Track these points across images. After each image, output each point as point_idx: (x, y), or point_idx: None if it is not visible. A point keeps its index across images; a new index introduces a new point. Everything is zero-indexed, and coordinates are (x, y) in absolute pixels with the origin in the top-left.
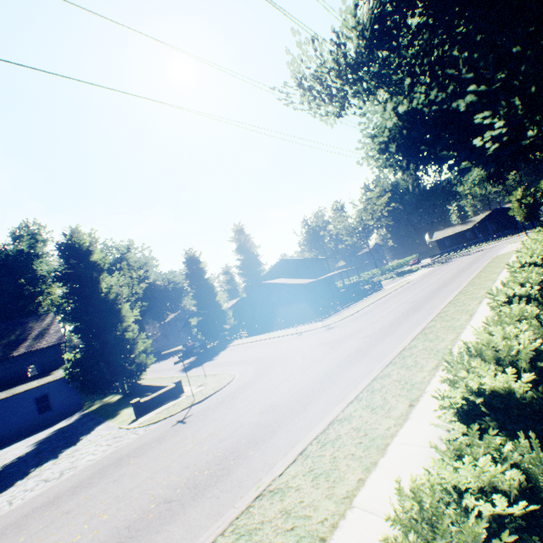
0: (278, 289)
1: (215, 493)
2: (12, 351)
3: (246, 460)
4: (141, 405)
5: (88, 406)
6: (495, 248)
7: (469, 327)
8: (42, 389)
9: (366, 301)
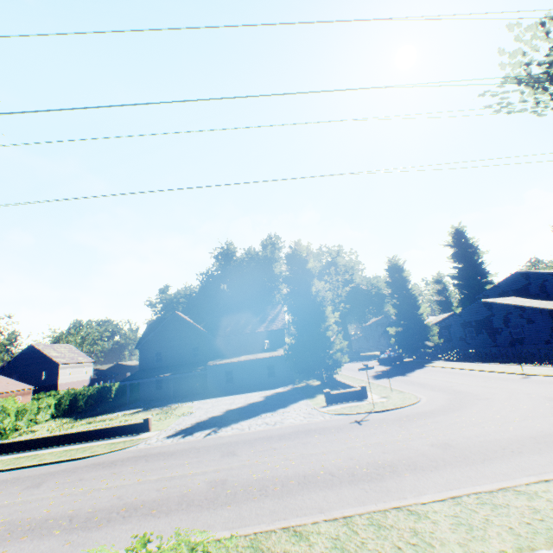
0: (504, 311)
1: (365, 487)
2: (257, 328)
3: (399, 477)
4: (330, 396)
5: (297, 382)
6: None
7: None
8: (271, 360)
9: None
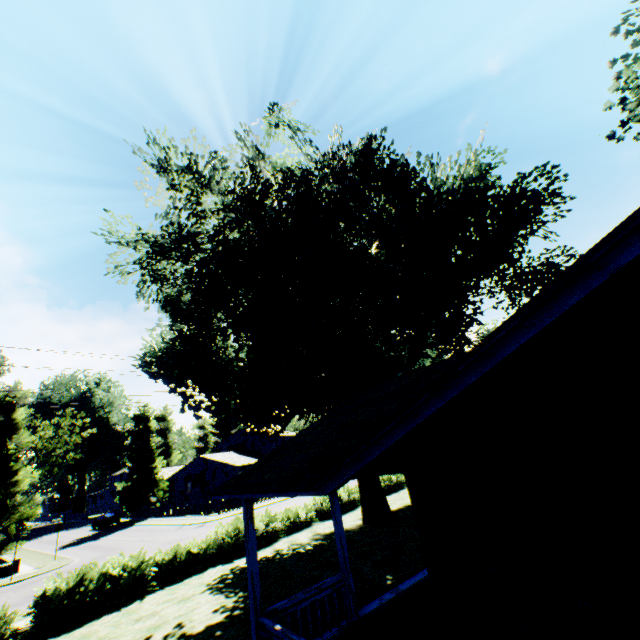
0: (215, 466)
1: None
2: None
3: None
4: None
5: None
6: None
7: None
8: None
9: (277, 499)
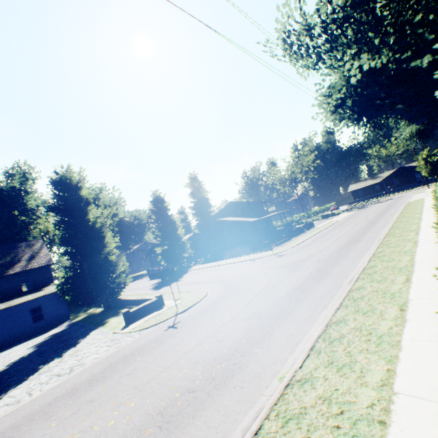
0: (229, 225)
1: (238, 383)
2: (8, 270)
3: (255, 356)
4: (130, 314)
5: (74, 317)
6: (404, 197)
7: (419, 251)
8: (36, 302)
9: (304, 236)
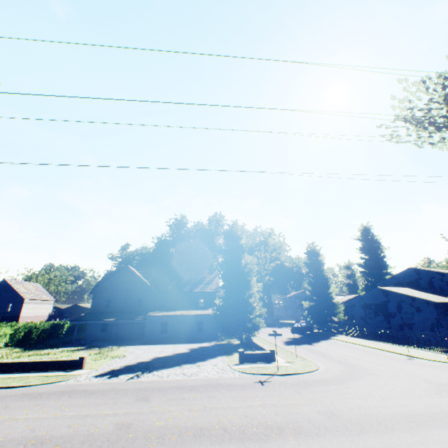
0: (398, 299)
1: (251, 447)
2: (194, 288)
3: (283, 440)
4: (243, 355)
5: (221, 339)
6: None
7: None
8: (201, 317)
9: None
